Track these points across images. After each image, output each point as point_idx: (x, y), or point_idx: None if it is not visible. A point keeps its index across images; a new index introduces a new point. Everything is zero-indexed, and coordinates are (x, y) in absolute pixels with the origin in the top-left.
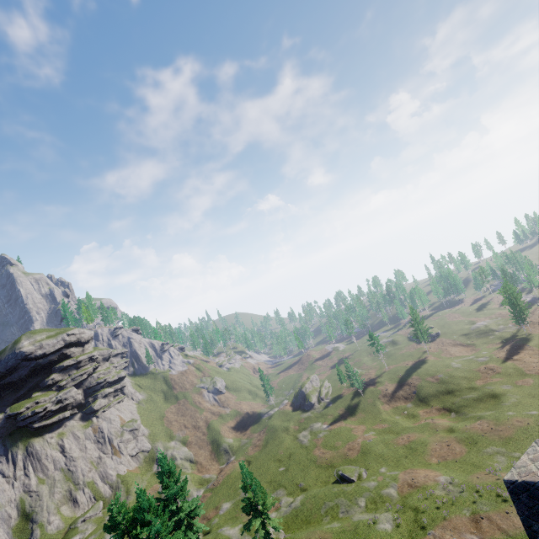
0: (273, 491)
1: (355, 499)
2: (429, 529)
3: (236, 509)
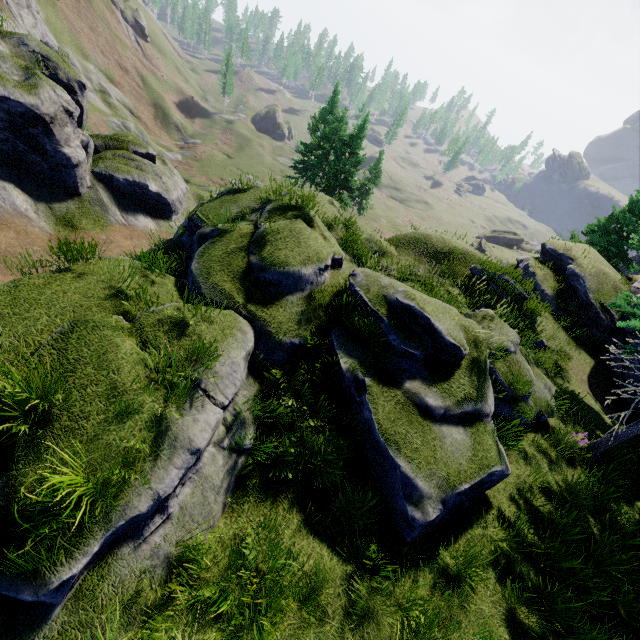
0: None
1: (378, 218)
2: None
3: None
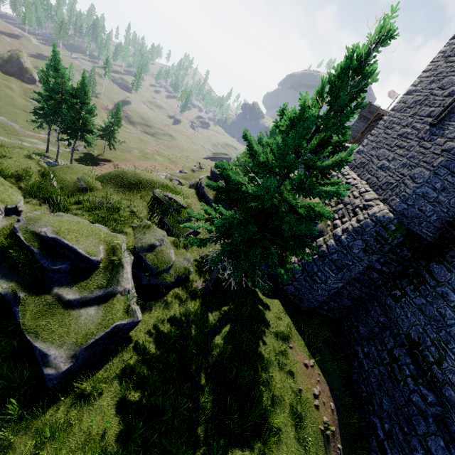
0: (41, 129)
1: (131, 149)
2: (176, 163)
3: (3, 129)
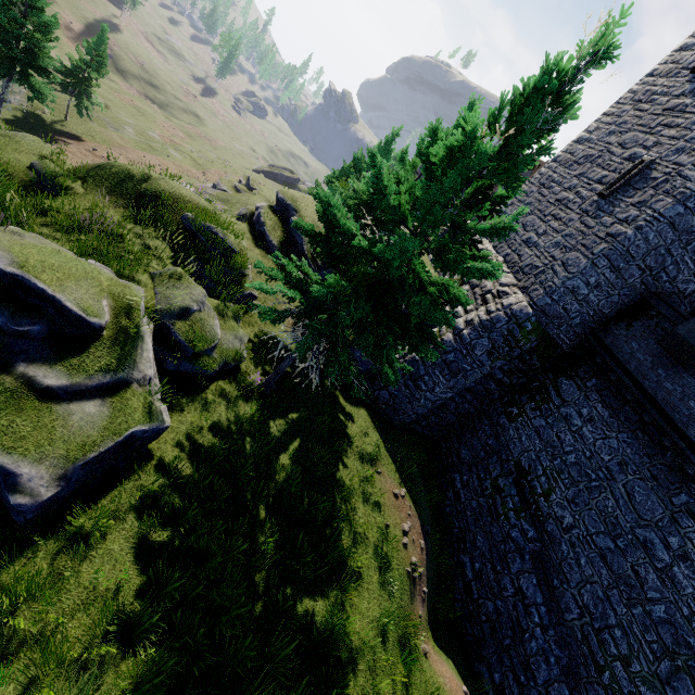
0: None
1: (121, 125)
2: (206, 169)
3: None
